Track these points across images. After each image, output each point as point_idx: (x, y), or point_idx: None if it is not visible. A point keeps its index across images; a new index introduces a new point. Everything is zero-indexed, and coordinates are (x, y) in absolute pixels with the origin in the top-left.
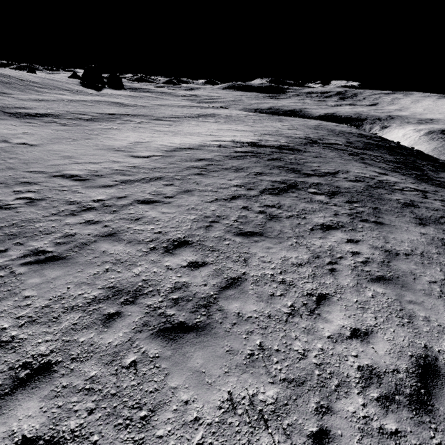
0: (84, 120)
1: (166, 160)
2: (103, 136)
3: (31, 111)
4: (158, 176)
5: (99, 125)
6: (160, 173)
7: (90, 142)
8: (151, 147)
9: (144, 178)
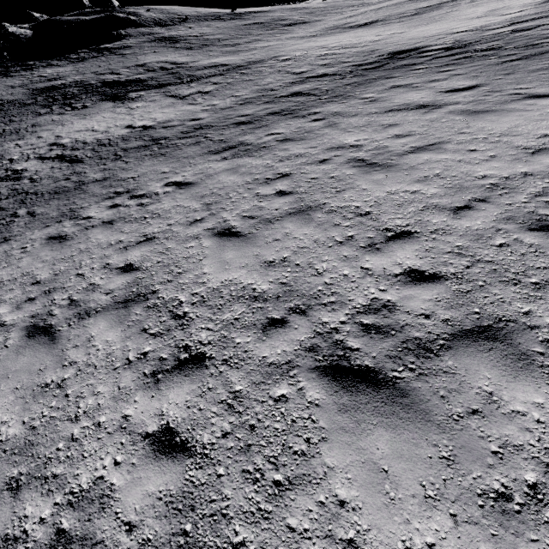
0: (410, 16)
1: (544, 8)
2: (448, 17)
3: (359, 23)
4: (548, 15)
5: (431, 14)
6: (548, 13)
7: (443, 21)
8: (513, 8)
9: (533, 18)
